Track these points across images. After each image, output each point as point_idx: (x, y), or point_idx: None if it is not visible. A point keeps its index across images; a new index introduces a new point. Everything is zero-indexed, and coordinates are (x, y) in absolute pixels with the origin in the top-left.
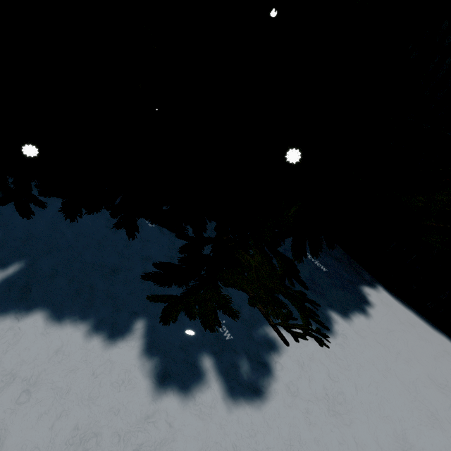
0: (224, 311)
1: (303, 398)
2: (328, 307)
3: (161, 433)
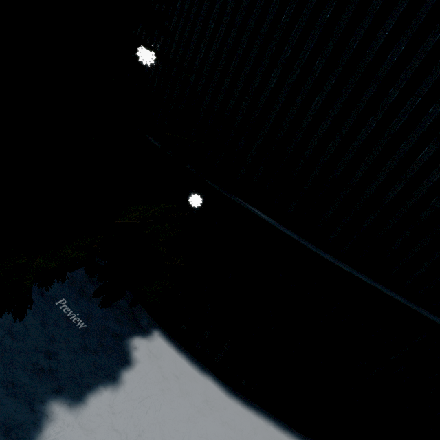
0: None
1: None
2: (51, 395)
3: None
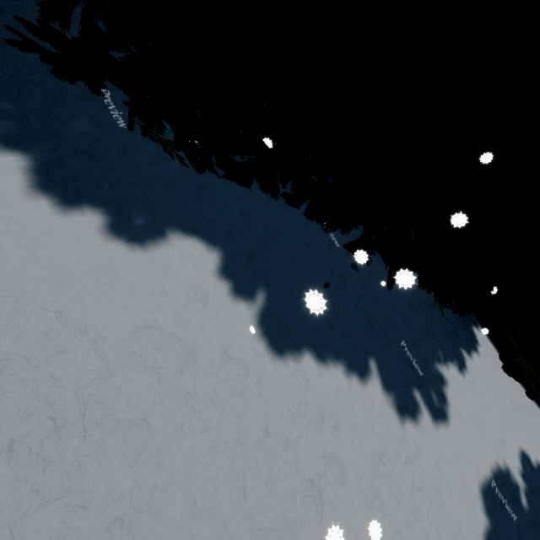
0: None
1: (463, 418)
2: (461, 346)
3: (412, 448)
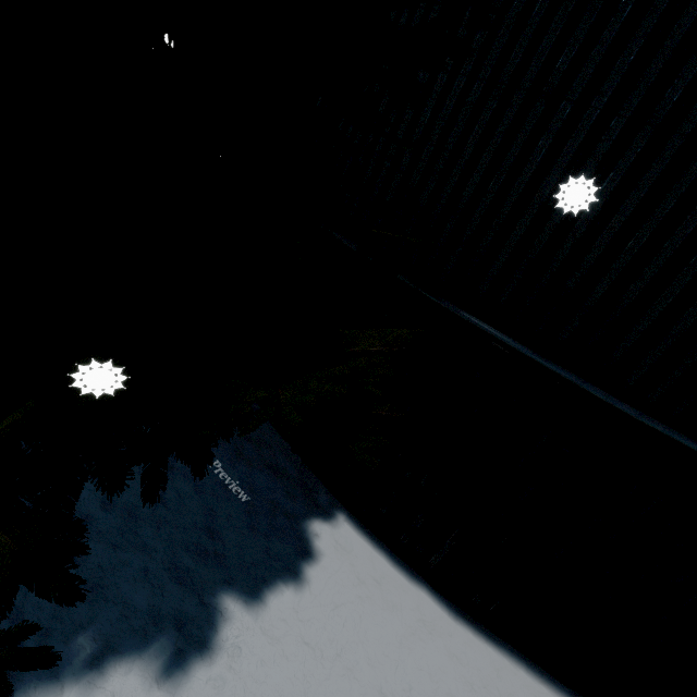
0: None
1: None
2: (221, 586)
3: None
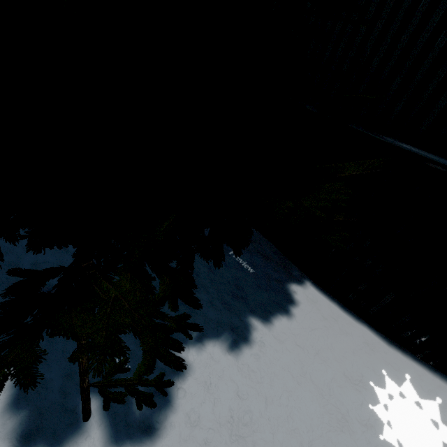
0: (19, 379)
1: (203, 427)
2: (248, 313)
3: None
